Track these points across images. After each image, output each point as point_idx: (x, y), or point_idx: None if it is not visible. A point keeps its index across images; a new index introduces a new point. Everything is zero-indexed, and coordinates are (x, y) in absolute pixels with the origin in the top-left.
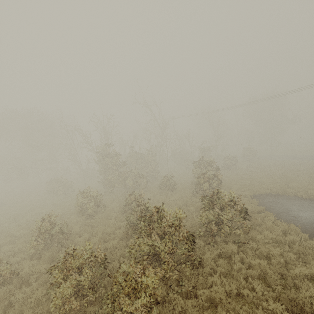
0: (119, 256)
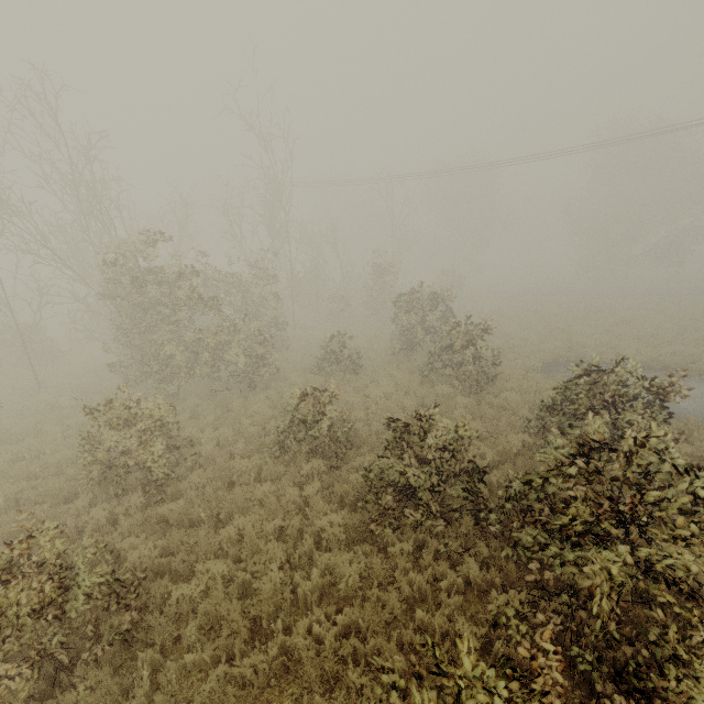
0: (404, 607)
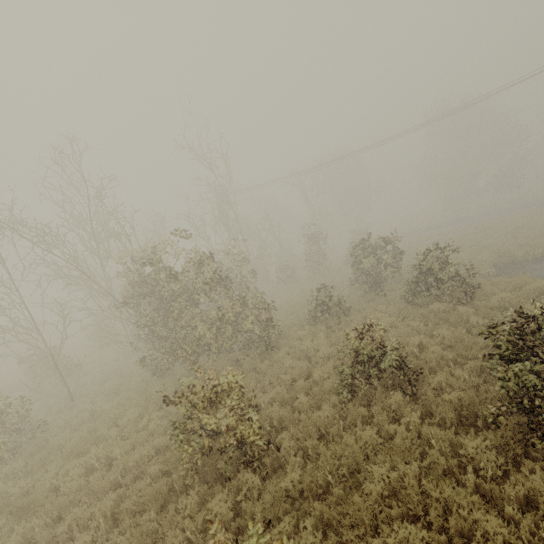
0: None
